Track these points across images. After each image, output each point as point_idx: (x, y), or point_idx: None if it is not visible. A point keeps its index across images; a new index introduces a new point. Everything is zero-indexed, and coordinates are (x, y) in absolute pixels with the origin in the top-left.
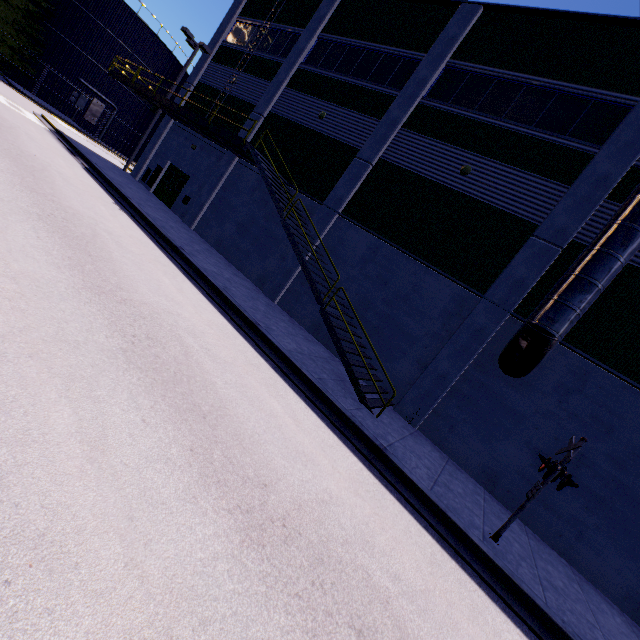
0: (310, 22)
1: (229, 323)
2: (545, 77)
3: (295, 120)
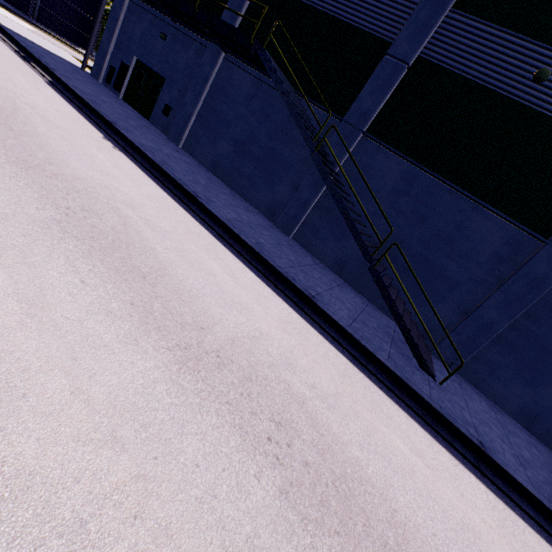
0: None
1: (289, 306)
2: None
3: None
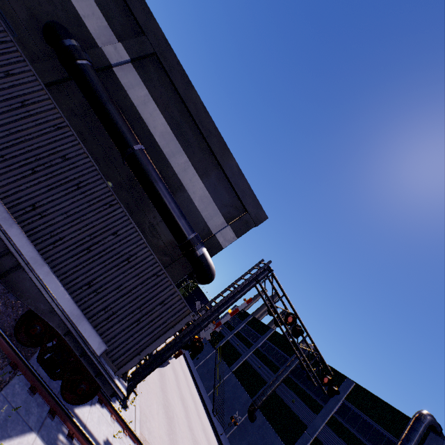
0: (244, 320)
1: (193, 382)
2: (279, 349)
3: (232, 343)
